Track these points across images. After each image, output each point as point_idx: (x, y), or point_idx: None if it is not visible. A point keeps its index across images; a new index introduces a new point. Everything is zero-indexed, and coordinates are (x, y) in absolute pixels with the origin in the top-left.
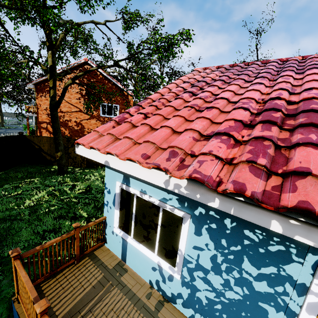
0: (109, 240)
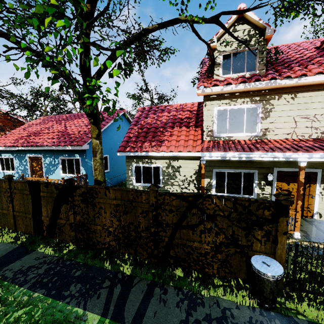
0: (0, 176)
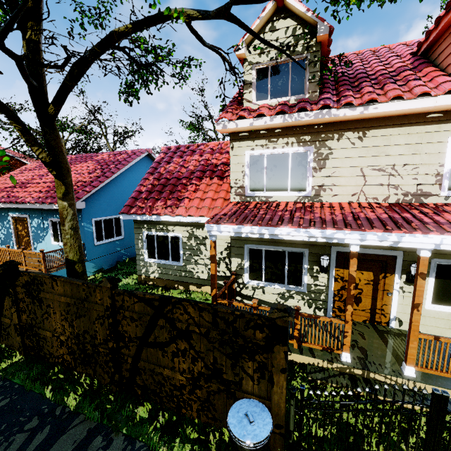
0: None
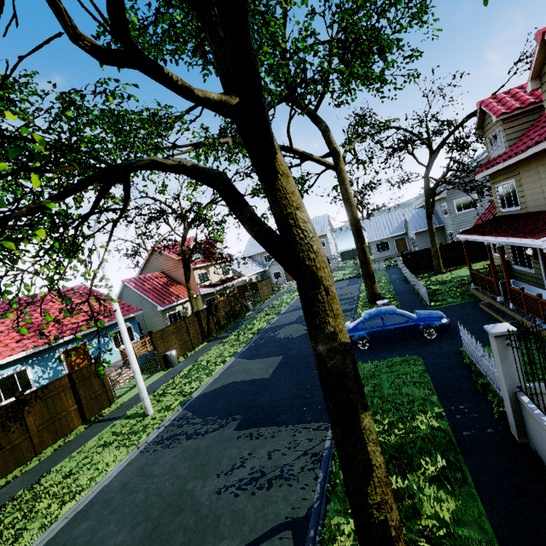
0: None
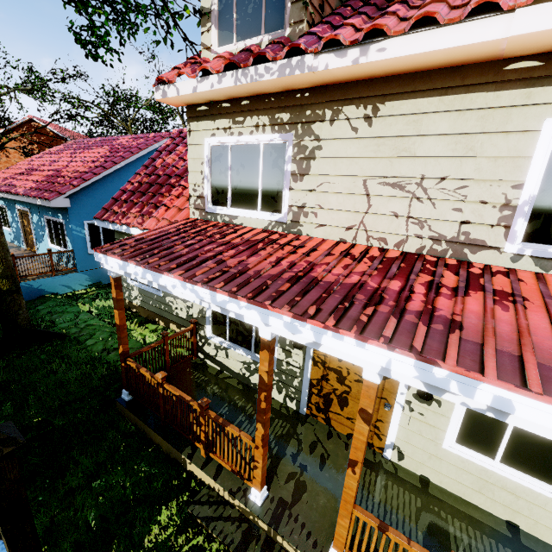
0: None
